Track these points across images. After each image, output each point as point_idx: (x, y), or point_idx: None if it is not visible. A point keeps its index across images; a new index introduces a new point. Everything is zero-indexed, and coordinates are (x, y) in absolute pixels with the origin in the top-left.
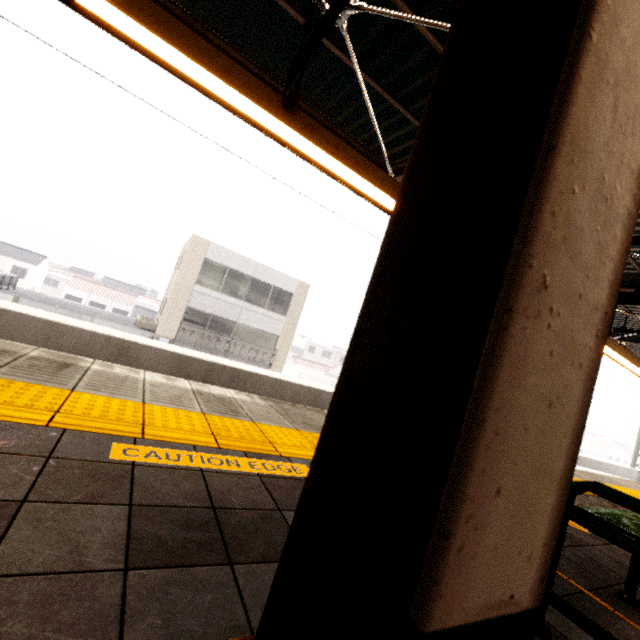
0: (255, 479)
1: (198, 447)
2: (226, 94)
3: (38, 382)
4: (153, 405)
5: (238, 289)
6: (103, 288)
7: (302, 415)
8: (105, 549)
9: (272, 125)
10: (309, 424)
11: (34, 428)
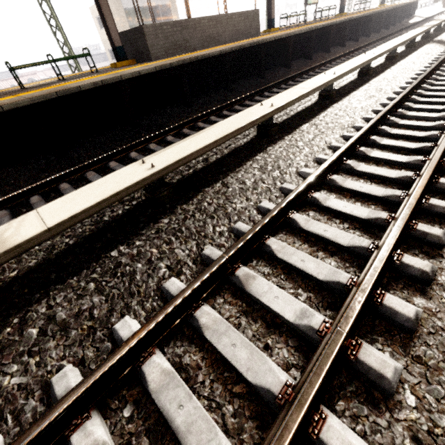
0: None
1: None
2: None
3: None
4: None
5: (146, 19)
6: (13, 81)
7: None
8: None
9: None
10: None
11: None
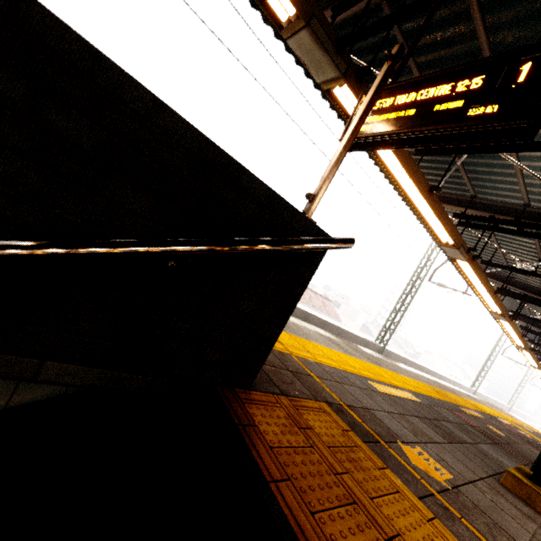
0: (412, 402)
1: (379, 382)
2: (400, 177)
3: (296, 335)
4: (331, 349)
5: None
6: None
7: (358, 350)
8: (437, 435)
9: (412, 194)
10: (369, 359)
11: (346, 373)
